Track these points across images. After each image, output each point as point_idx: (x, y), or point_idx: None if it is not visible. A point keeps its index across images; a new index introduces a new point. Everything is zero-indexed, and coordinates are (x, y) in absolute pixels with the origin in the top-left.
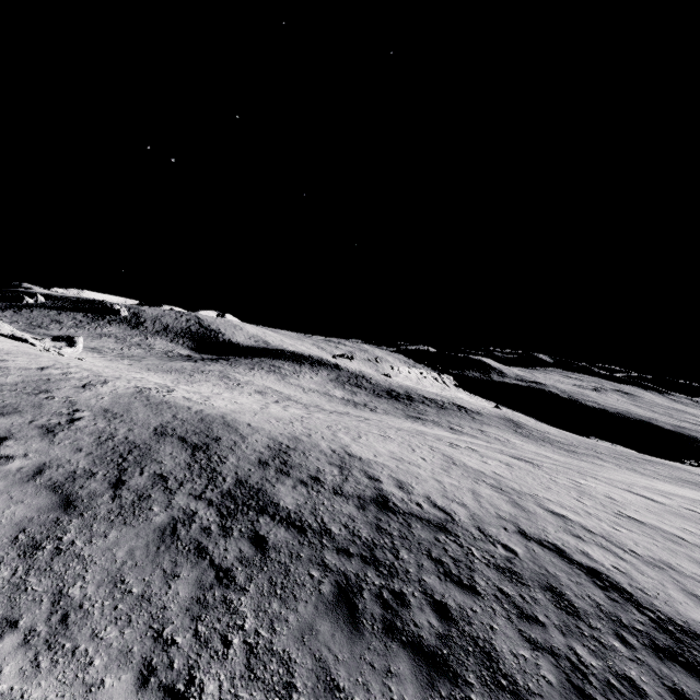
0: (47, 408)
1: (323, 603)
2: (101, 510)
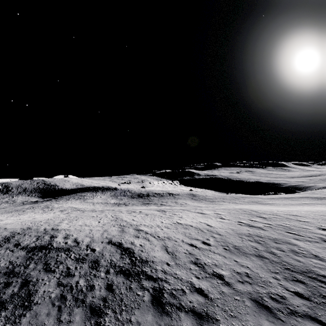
0: None
1: None
2: None
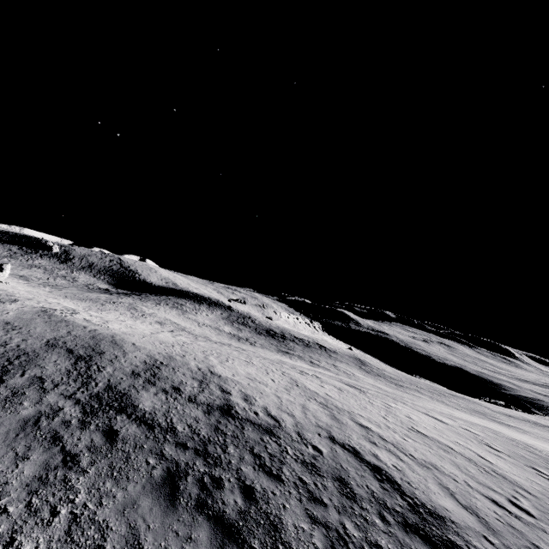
0: None
1: (151, 484)
2: None
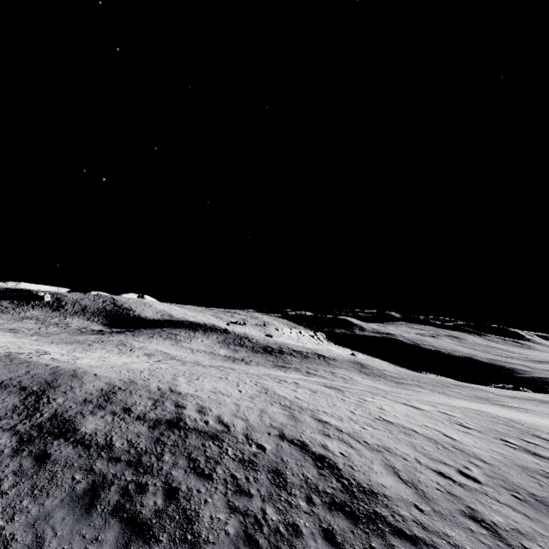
0: None
1: (70, 497)
2: None
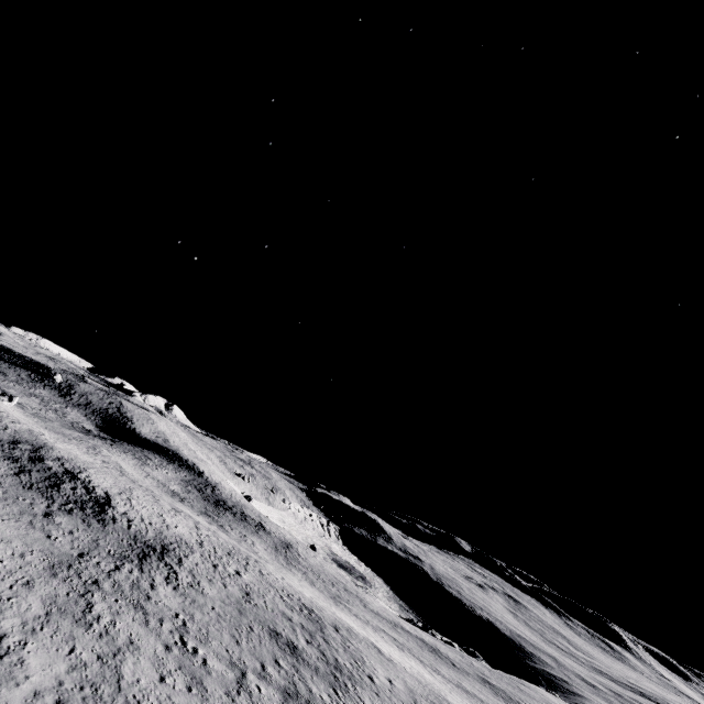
0: (0, 424)
1: (38, 471)
2: (6, 446)
